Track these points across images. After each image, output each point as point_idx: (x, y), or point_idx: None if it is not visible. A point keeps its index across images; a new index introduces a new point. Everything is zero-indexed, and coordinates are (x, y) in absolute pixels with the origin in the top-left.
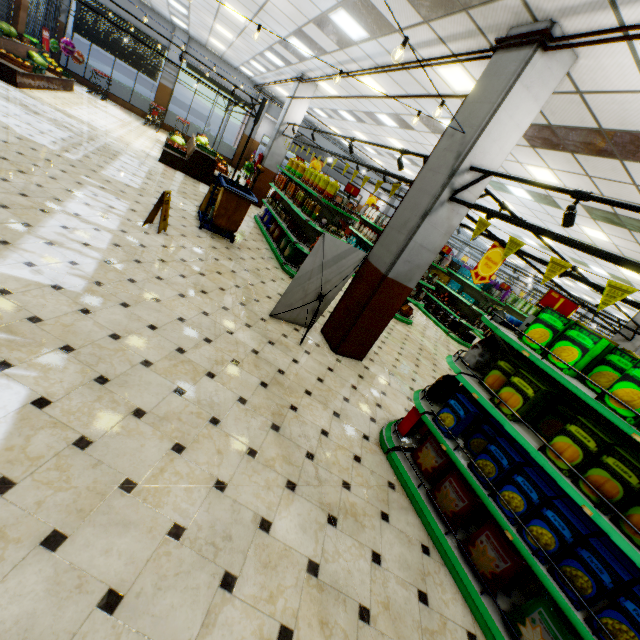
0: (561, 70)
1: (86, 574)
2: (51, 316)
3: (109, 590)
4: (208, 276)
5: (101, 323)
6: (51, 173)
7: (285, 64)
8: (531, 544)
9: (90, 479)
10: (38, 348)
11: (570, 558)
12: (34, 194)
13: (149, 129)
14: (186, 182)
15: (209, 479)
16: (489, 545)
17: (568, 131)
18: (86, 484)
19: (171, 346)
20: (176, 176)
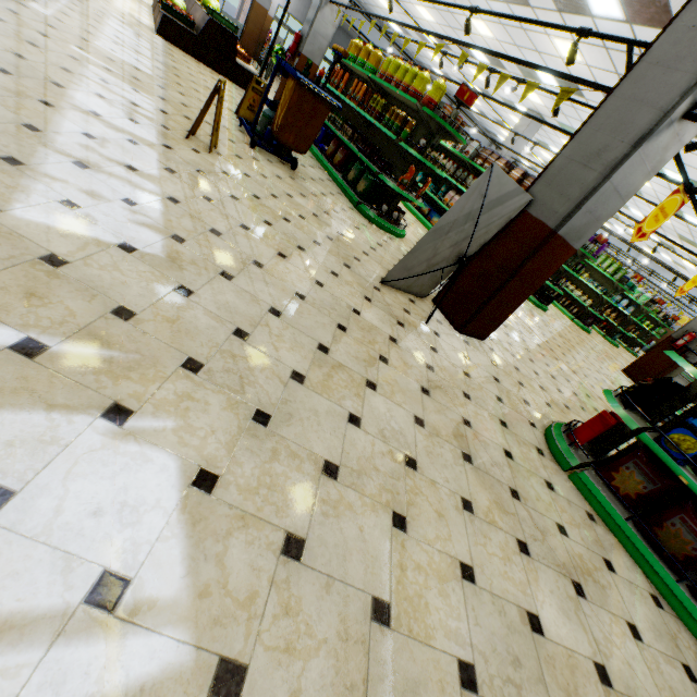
0: None
1: None
2: (143, 304)
3: None
4: (293, 222)
5: (213, 311)
6: (26, 35)
7: None
8: None
9: (334, 617)
10: (152, 370)
11: None
12: (18, 71)
13: None
14: (202, 71)
15: (452, 566)
16: None
17: None
18: (334, 629)
19: (310, 343)
20: (187, 60)
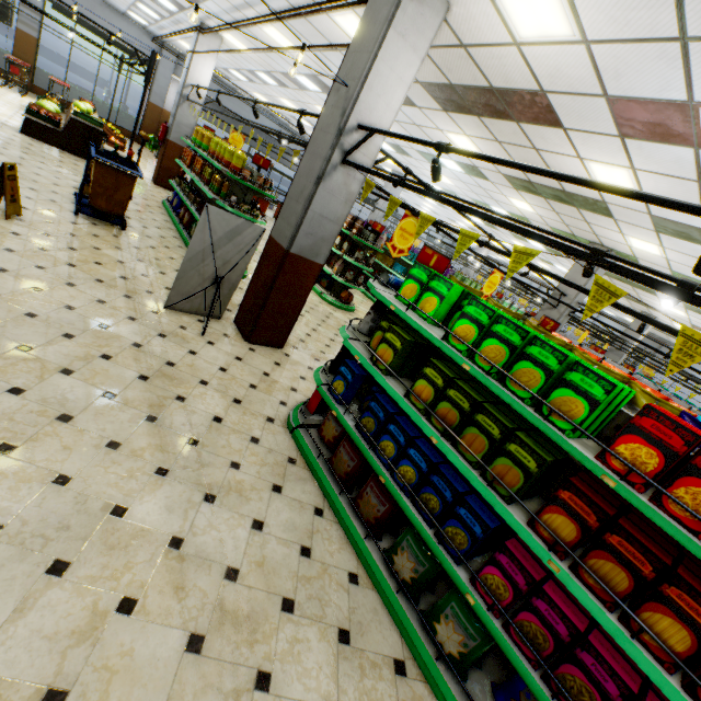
0: (435, 18)
1: None
2: None
3: None
4: (81, 267)
5: None
6: None
7: (178, 8)
8: (400, 483)
9: None
10: None
11: (426, 486)
12: None
13: (10, 92)
14: (63, 159)
15: (47, 475)
16: (372, 494)
17: (468, 91)
18: None
19: (10, 344)
20: (47, 152)
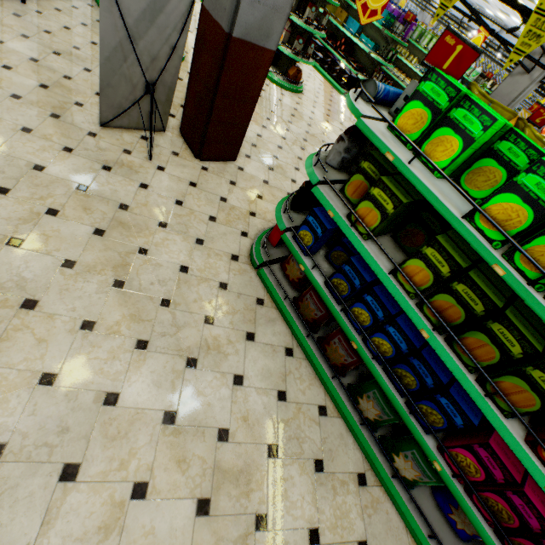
0: None
1: None
2: None
3: None
4: None
5: None
6: None
7: None
8: (373, 351)
9: None
10: None
11: (403, 364)
12: None
13: None
14: None
15: (31, 378)
16: (340, 346)
17: None
18: None
19: None
20: None
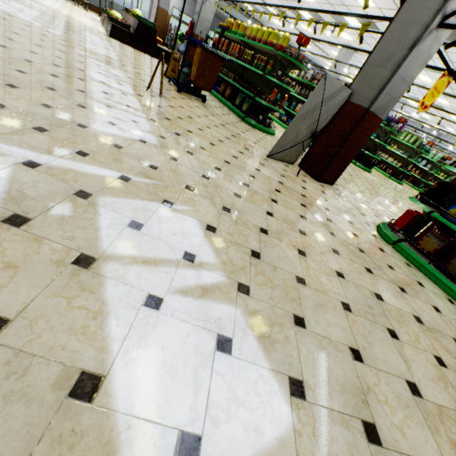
0: None
1: (331, 340)
2: (159, 164)
3: (349, 348)
4: (212, 129)
5: (189, 167)
6: (56, 47)
7: None
8: None
9: (280, 279)
10: (174, 189)
11: None
12: (62, 65)
13: (80, 9)
14: (139, 54)
15: (332, 271)
16: None
17: None
18: (281, 282)
19: (238, 182)
20: (129, 49)
